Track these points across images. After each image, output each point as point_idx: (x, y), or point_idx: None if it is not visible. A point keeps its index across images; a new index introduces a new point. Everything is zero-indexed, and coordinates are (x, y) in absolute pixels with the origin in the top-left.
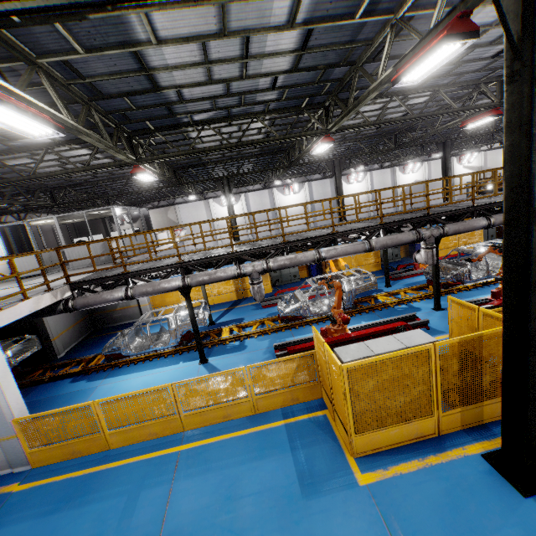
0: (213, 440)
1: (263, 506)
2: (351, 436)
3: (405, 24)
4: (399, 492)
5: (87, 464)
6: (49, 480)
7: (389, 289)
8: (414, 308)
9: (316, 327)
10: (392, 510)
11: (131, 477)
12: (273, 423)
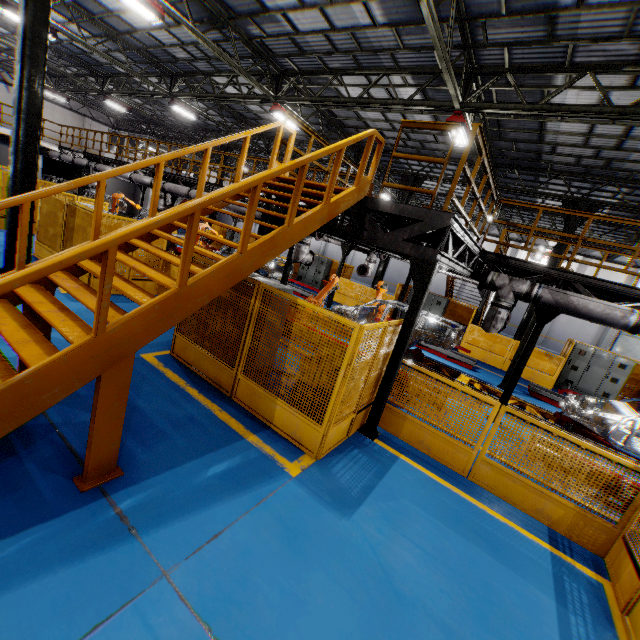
0: None
1: None
2: None
3: (54, 6)
4: None
5: None
6: None
7: None
8: None
9: None
10: None
11: None
12: None
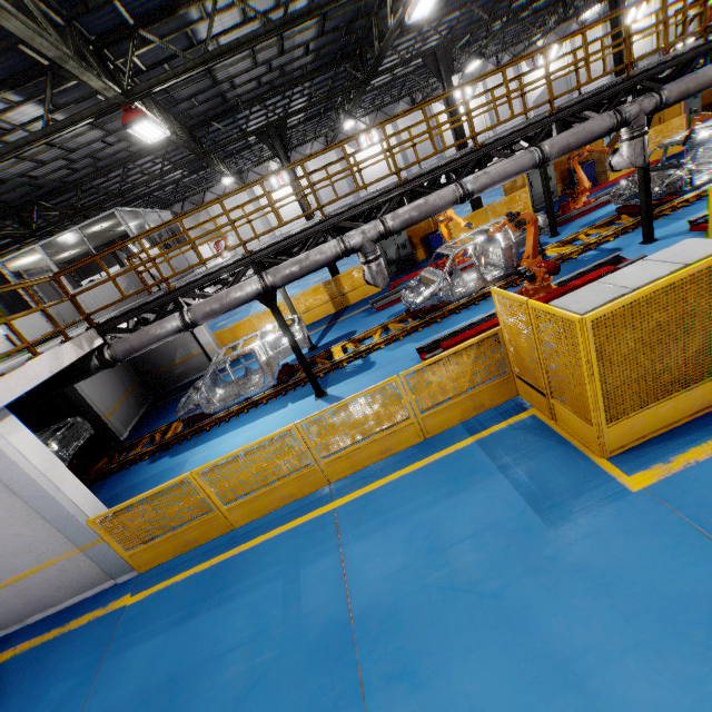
0: (378, 485)
1: (490, 550)
2: (601, 429)
3: None
4: (705, 487)
5: (211, 553)
6: (167, 582)
7: (558, 238)
8: (609, 251)
9: (467, 313)
10: (704, 513)
11: (278, 556)
12: (457, 444)
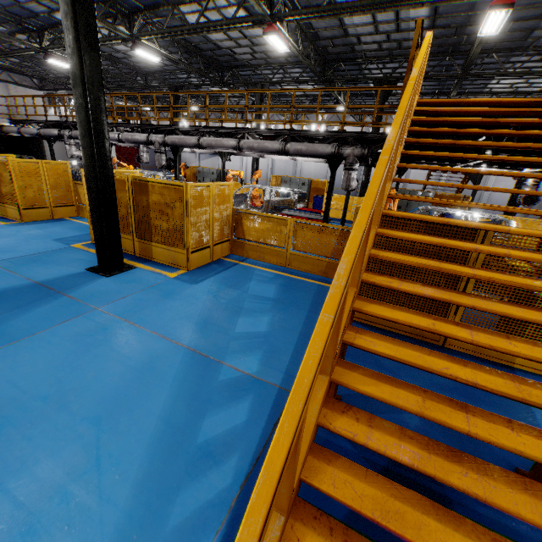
0: None
1: None
2: None
3: None
4: None
5: None
6: None
7: None
8: None
9: None
10: None
11: None
12: None
